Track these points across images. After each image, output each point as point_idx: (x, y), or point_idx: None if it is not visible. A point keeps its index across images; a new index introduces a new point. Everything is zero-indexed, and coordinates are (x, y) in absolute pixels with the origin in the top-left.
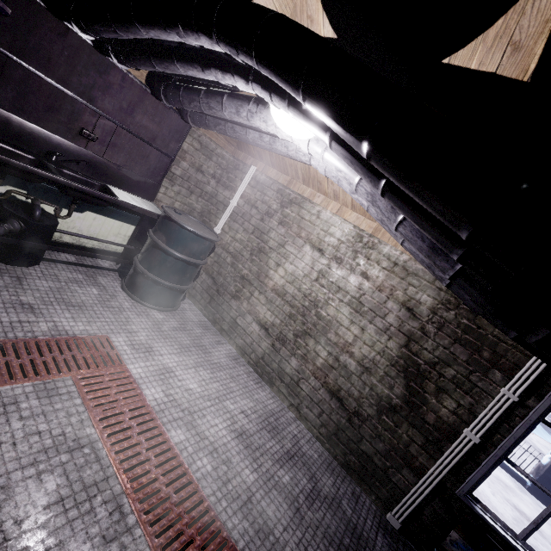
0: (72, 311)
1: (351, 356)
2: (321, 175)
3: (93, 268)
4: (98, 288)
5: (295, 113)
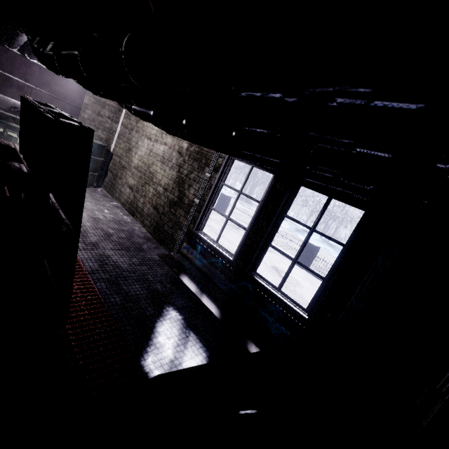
0: None
1: (161, 186)
2: None
3: None
4: None
5: None
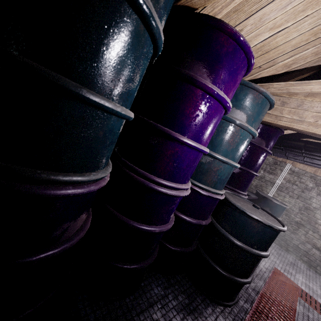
0: None
1: None
2: None
3: None
4: None
5: None
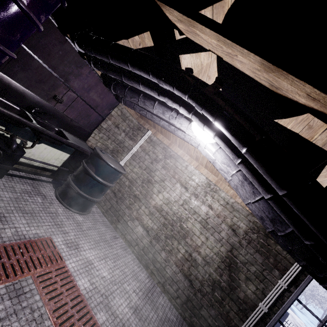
0: (26, 217)
1: (199, 254)
2: (191, 146)
3: (36, 180)
4: (41, 197)
5: (219, 140)
